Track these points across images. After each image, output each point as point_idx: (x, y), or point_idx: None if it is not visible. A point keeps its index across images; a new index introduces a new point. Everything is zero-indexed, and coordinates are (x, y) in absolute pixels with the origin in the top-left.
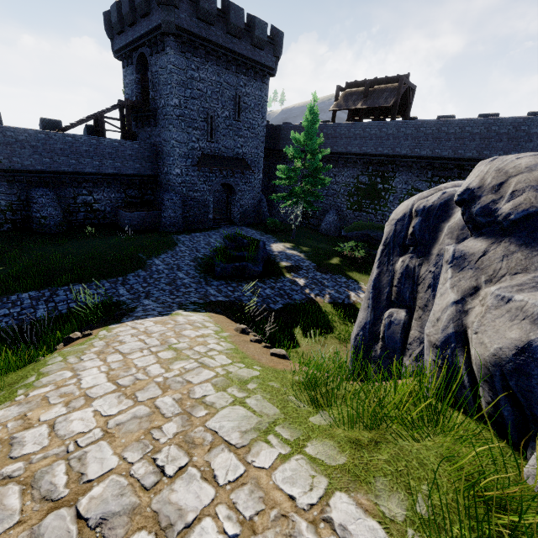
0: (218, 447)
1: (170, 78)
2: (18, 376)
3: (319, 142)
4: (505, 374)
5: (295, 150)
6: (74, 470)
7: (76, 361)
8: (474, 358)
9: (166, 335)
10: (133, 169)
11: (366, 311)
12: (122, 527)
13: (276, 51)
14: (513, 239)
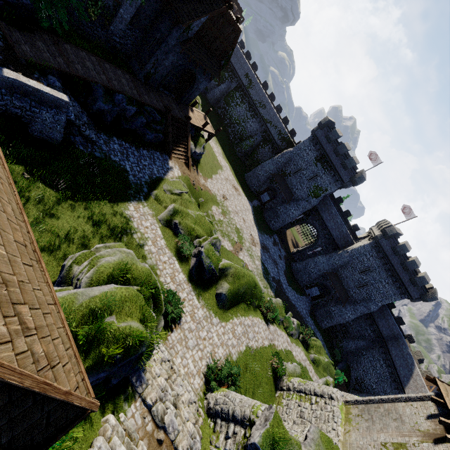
0: None
1: None
2: None
3: None
4: None
5: None
6: None
7: None
8: None
9: None
10: None
11: None
12: None
13: None
14: None
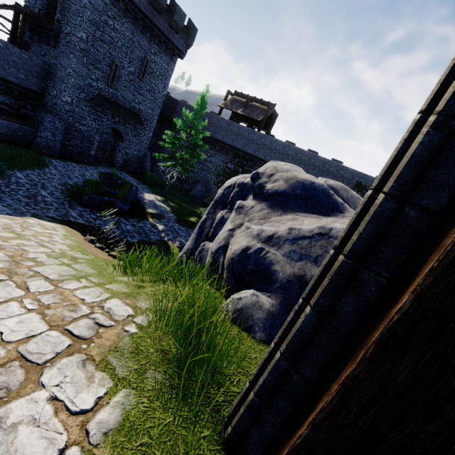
0: (37, 277)
1: (82, 12)
2: None
3: (203, 125)
4: (234, 263)
5: (183, 124)
6: None
7: None
8: (226, 257)
9: (11, 225)
10: (15, 77)
11: (191, 241)
12: None
13: (189, 41)
14: (267, 203)
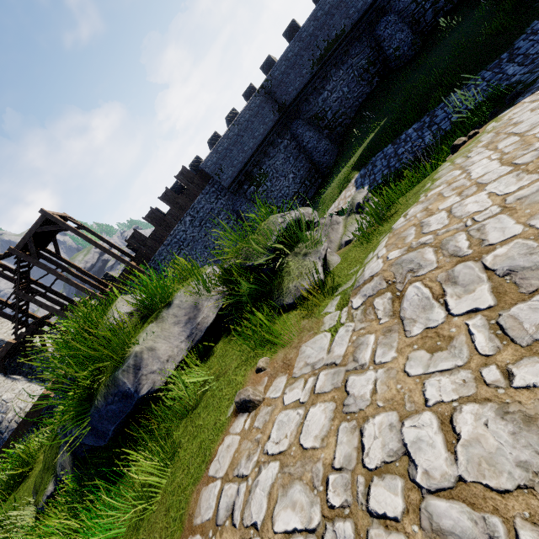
0: None
1: None
2: (419, 187)
3: None
4: None
5: None
6: (474, 238)
7: (463, 161)
8: None
9: None
10: None
11: None
12: (536, 279)
13: None
14: None
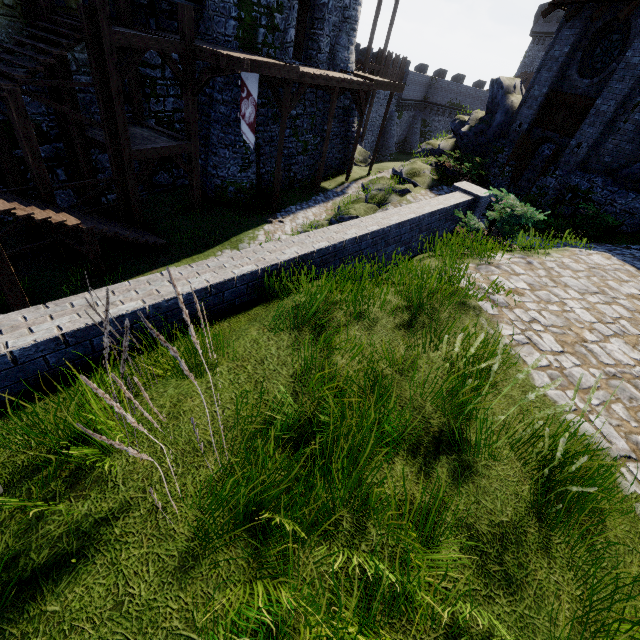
0: None
1: None
2: None
3: None
4: None
5: None
6: None
7: None
8: None
9: None
10: None
11: None
12: None
13: None
14: None
